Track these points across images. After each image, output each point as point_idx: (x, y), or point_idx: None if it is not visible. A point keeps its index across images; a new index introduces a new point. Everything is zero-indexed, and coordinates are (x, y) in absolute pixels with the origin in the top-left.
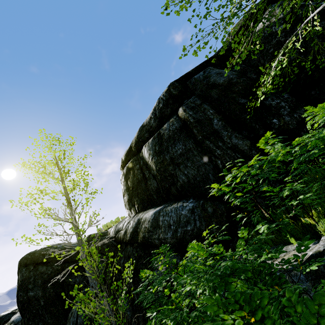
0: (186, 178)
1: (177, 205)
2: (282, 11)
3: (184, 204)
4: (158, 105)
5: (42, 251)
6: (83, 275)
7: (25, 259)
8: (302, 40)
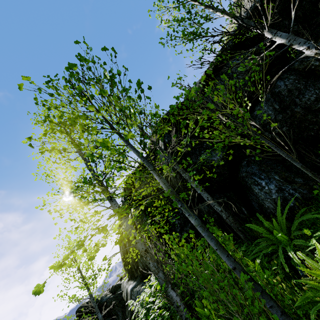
0: (142, 266)
1: (138, 288)
2: (164, 149)
3: (141, 288)
4: (122, 199)
5: (85, 306)
6: (111, 319)
7: (77, 312)
8: (176, 179)
